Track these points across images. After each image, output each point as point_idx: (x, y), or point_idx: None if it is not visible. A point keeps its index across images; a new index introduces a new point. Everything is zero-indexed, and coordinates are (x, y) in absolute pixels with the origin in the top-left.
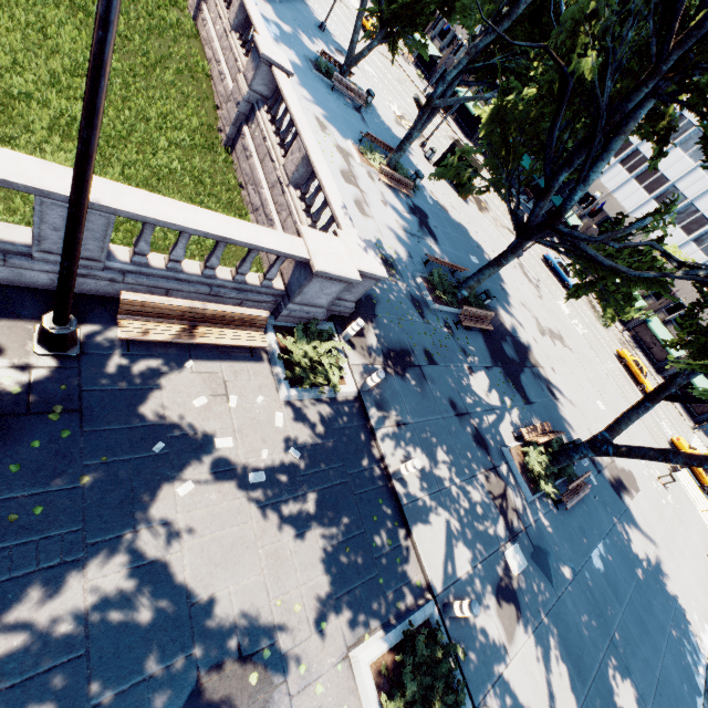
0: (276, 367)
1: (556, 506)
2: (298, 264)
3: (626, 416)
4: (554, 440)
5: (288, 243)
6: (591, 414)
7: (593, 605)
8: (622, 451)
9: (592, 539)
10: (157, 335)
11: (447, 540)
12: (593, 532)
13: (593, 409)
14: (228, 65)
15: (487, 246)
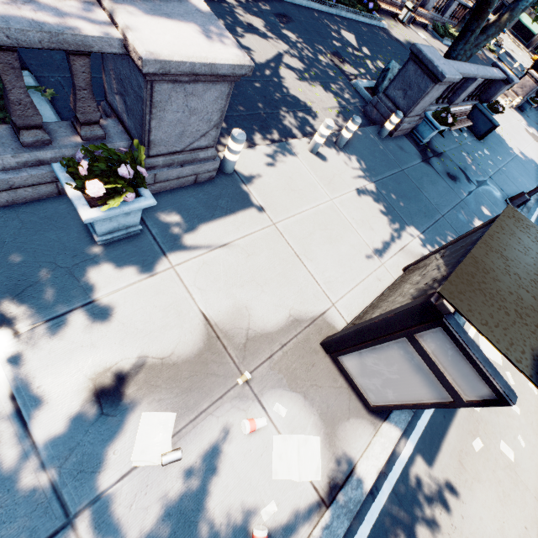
0: (488, 51)
1: None
2: None
3: None
4: None
5: None
6: None
7: None
8: None
9: None
10: None
11: None
12: None
13: None
14: None
15: None
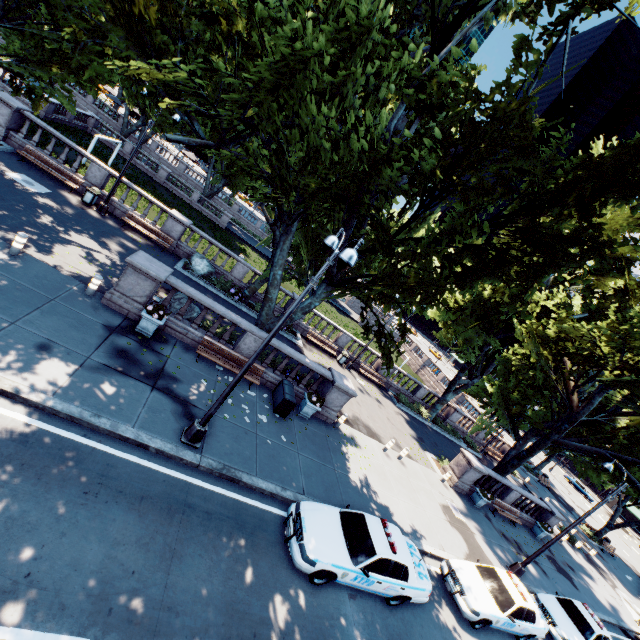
0: None
1: (602, 551)
2: (504, 446)
3: (613, 514)
4: (594, 532)
5: (505, 441)
6: (619, 550)
7: (627, 581)
8: (616, 525)
9: (624, 572)
10: (491, 454)
11: (562, 524)
12: (625, 572)
13: (620, 550)
14: (440, 390)
15: (532, 460)
